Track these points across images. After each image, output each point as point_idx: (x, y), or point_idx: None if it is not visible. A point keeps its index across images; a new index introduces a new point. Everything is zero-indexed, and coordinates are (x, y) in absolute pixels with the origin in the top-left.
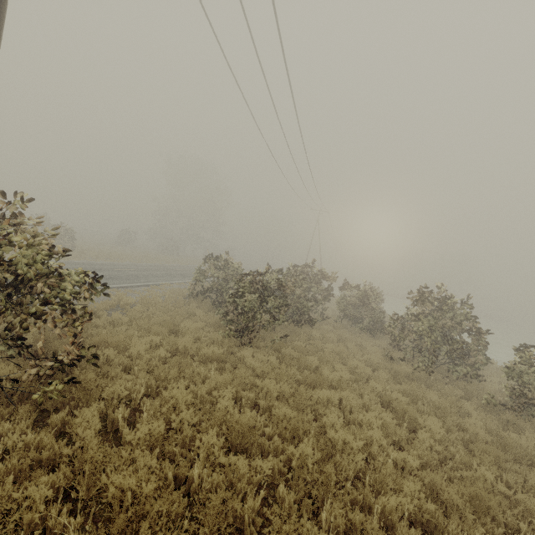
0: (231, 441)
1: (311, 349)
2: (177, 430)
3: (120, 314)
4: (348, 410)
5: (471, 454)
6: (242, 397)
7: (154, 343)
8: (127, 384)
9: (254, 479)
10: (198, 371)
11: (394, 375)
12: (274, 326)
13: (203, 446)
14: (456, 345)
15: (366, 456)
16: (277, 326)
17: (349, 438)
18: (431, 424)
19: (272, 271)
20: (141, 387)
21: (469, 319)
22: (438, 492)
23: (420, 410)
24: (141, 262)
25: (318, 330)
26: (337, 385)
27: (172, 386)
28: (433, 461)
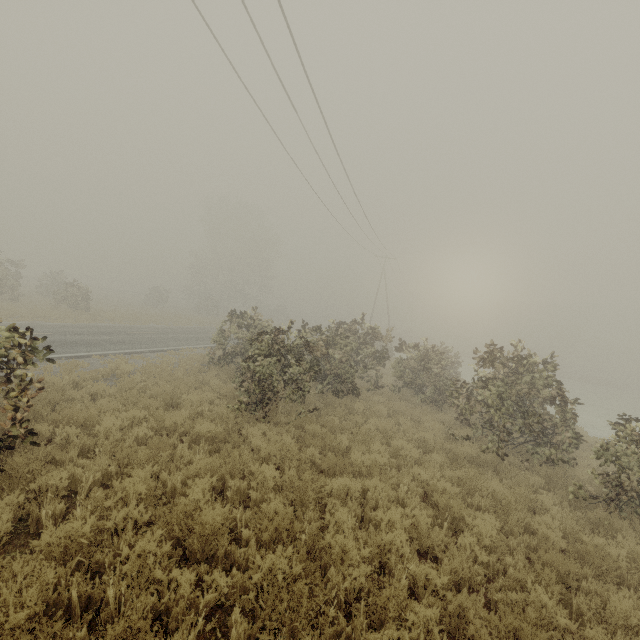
0: (189, 548)
1: (348, 425)
2: (119, 531)
3: (104, 384)
4: (373, 505)
5: (532, 567)
6: (231, 488)
7: (137, 420)
8: (75, 471)
9: (201, 601)
10: (182, 454)
11: (454, 459)
12: (305, 397)
13: (135, 555)
14: (532, 418)
15: (373, 569)
16: (300, 396)
17: (350, 544)
18: (481, 524)
19: (307, 329)
20: (95, 475)
21: (548, 384)
22: (467, 623)
23: (478, 505)
24: (168, 325)
25: (365, 402)
26: (367, 472)
27: (136, 473)
28: (475, 577)
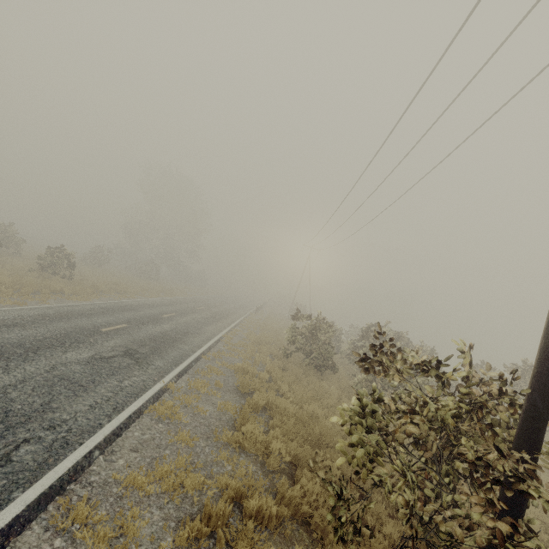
0: None
1: None
2: None
3: (317, 406)
4: None
5: None
6: None
7: None
8: None
9: None
10: None
11: None
12: None
13: None
14: None
15: None
16: None
17: None
18: None
19: (370, 335)
20: None
21: None
22: None
23: None
24: (151, 297)
25: None
26: None
27: None
28: None
